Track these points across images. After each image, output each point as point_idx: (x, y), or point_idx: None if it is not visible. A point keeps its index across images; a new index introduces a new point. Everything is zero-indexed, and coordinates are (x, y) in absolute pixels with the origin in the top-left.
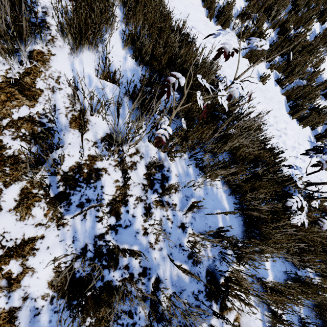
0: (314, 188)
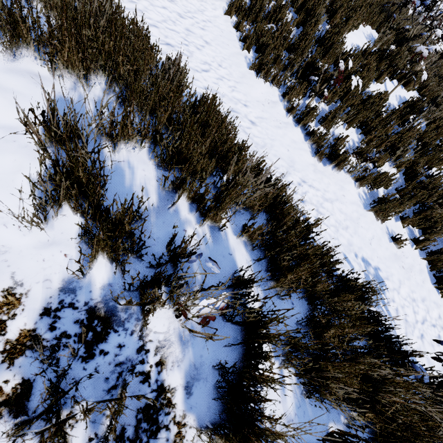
0: None
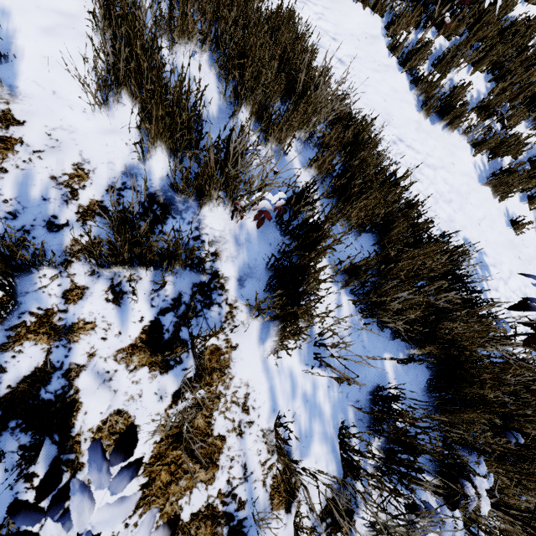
0: None
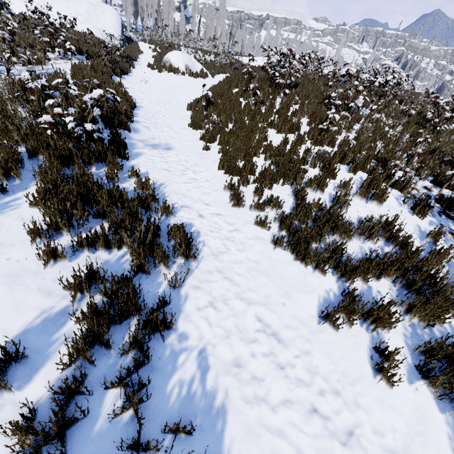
0: (184, 202)
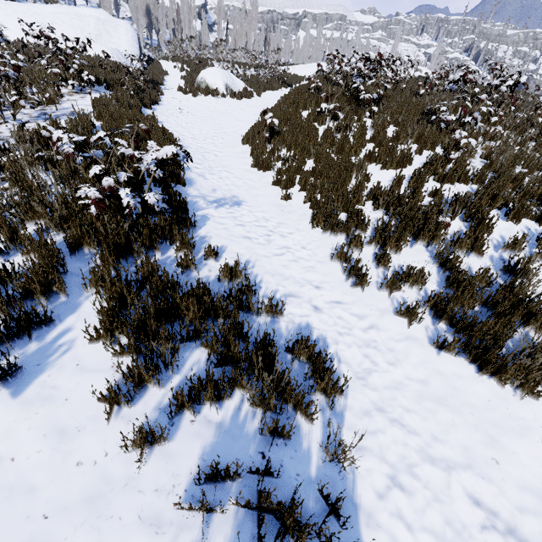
0: (286, 287)
